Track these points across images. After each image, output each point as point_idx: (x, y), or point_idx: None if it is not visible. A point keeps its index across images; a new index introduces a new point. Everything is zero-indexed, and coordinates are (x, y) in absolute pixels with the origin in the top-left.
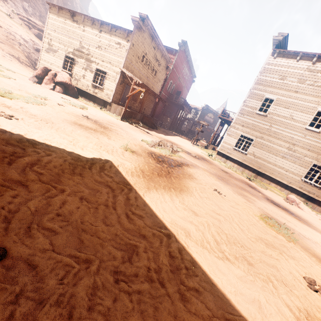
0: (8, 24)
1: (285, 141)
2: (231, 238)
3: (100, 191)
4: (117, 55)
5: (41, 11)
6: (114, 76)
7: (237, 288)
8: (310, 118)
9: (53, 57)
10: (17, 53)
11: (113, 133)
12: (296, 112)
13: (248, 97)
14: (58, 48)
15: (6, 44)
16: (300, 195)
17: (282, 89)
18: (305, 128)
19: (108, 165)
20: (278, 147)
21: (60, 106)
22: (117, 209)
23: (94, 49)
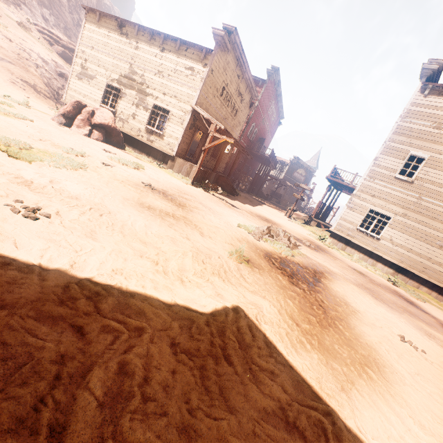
0: (21, 37)
1: None
2: None
3: None
4: (187, 85)
5: (67, 21)
6: (181, 117)
7: None
8: None
9: (88, 86)
10: (32, 78)
11: (198, 217)
12: None
13: (382, 152)
14: (96, 73)
15: (17, 66)
16: None
17: (438, 143)
18: None
19: (246, 326)
20: (433, 231)
21: (108, 168)
22: None
23: (152, 76)
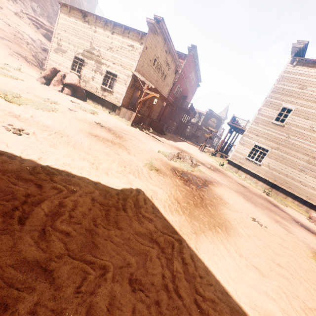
0: (16, 23)
1: (304, 153)
2: None
3: (148, 255)
4: (129, 58)
5: (49, 12)
6: (125, 79)
7: None
8: None
9: (62, 57)
10: (24, 52)
11: (130, 144)
12: None
13: (263, 105)
14: (67, 48)
15: (14, 43)
16: None
17: (301, 99)
18: None
19: (142, 198)
20: (296, 159)
21: (72, 112)
22: (181, 295)
23: (105, 51)
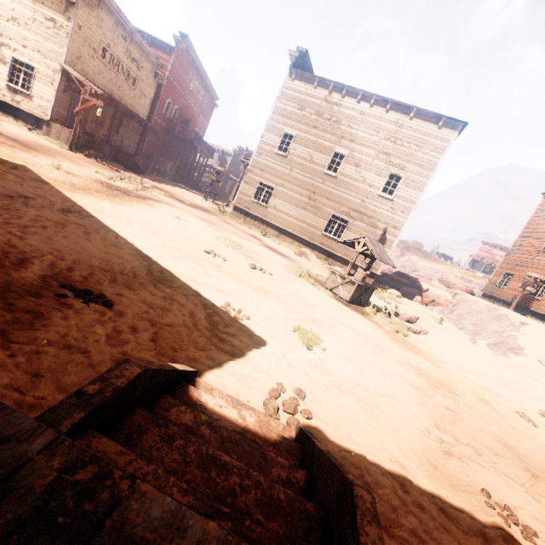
0: None
1: (306, 188)
2: (150, 226)
3: (6, 175)
4: (51, 40)
5: None
6: (50, 76)
7: (123, 229)
8: (328, 160)
9: None
10: None
11: (45, 156)
12: (315, 152)
13: (266, 130)
14: None
15: None
16: (322, 252)
17: (301, 123)
18: (324, 172)
19: (23, 168)
20: (300, 196)
21: None
22: (23, 185)
23: (4, 22)
